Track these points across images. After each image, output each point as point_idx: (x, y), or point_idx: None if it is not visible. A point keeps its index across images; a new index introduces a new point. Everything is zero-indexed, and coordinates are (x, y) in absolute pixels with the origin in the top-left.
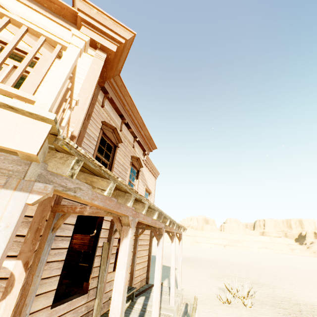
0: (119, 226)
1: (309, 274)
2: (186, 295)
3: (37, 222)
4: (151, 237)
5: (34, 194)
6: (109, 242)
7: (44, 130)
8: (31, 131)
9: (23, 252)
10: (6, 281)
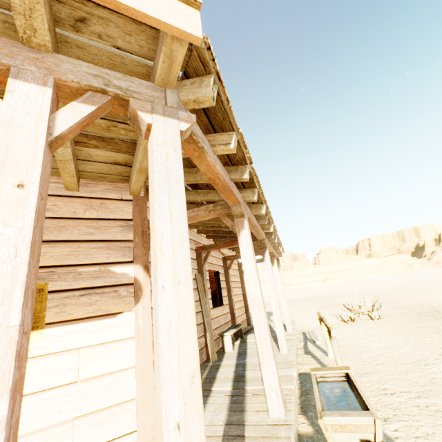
0: (229, 221)
1: (436, 283)
2: (299, 327)
3: (139, 225)
4: (241, 273)
5: (183, 122)
6: (201, 273)
7: (196, 16)
8: (186, 15)
9: (137, 256)
10: (132, 286)
